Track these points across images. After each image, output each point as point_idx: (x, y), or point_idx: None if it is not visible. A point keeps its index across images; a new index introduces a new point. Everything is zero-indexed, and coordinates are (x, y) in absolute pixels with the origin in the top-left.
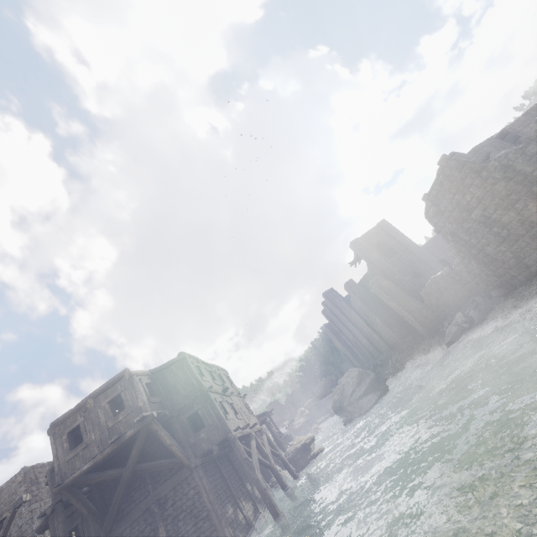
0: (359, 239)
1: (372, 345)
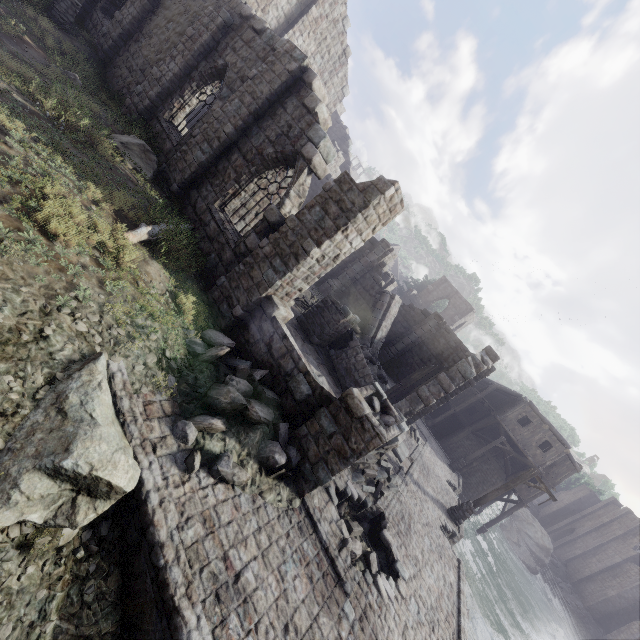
0: None
1: (573, 557)
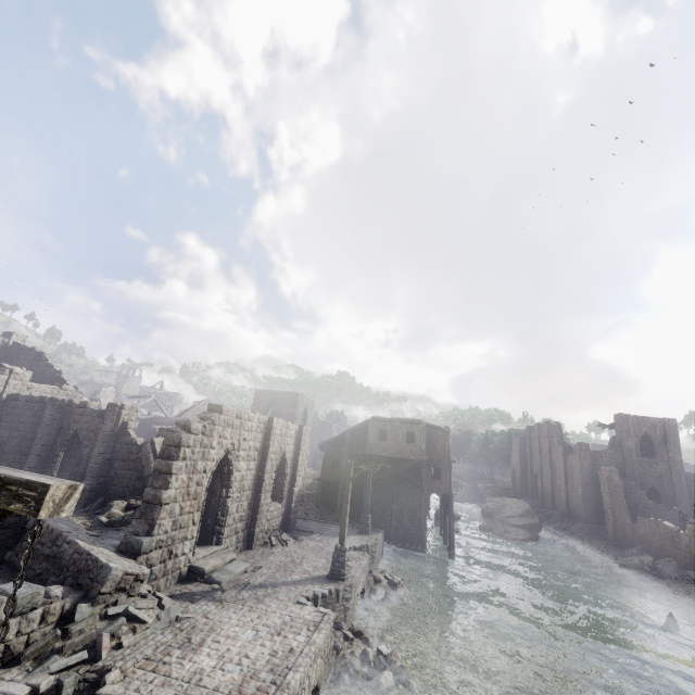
0: (630, 417)
1: (552, 495)
